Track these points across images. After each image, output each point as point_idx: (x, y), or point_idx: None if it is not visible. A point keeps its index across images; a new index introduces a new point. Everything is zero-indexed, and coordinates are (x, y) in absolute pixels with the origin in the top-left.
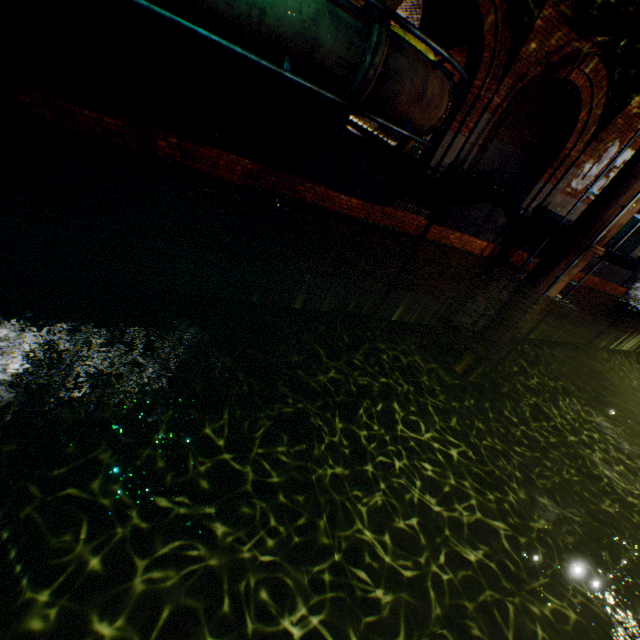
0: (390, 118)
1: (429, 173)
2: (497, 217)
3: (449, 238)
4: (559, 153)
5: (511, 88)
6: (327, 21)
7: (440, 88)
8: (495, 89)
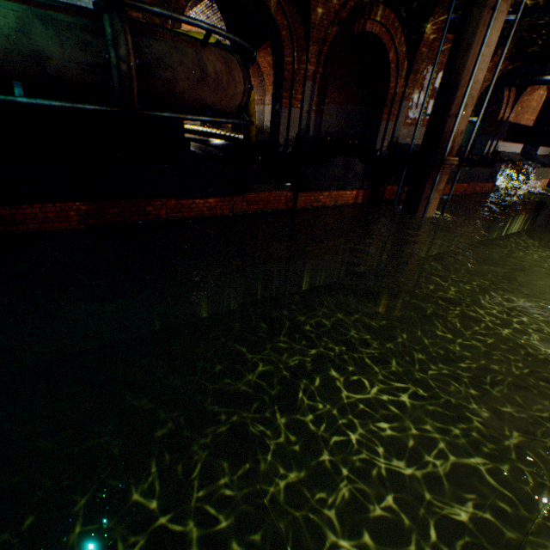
0: (185, 110)
1: (282, 150)
2: (354, 165)
3: (320, 199)
4: (387, 94)
5: (319, 53)
6: (40, 27)
7: (223, 63)
8: (306, 59)
